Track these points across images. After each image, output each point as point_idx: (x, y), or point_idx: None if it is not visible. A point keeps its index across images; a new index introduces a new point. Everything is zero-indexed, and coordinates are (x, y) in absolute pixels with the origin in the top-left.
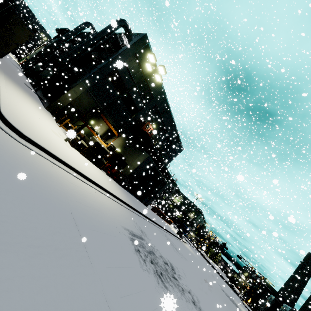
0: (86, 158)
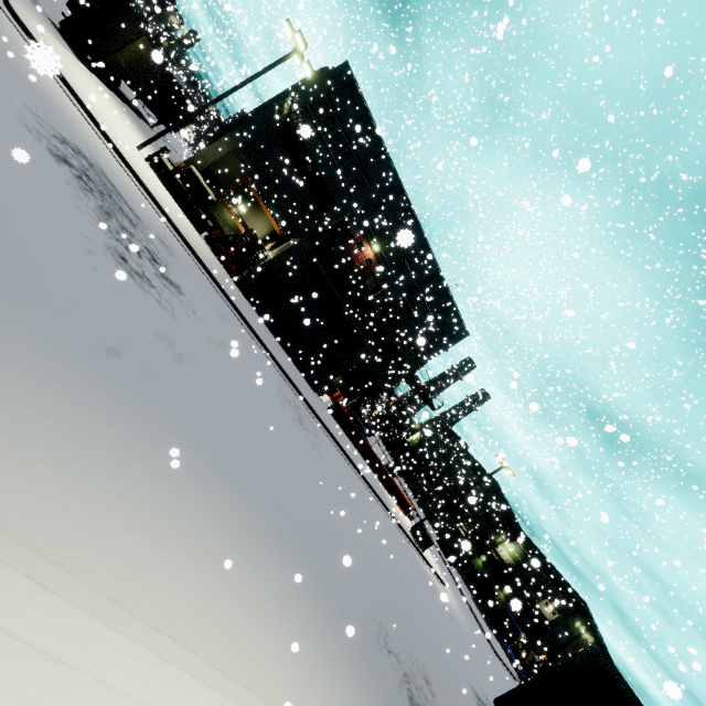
0: (168, 191)
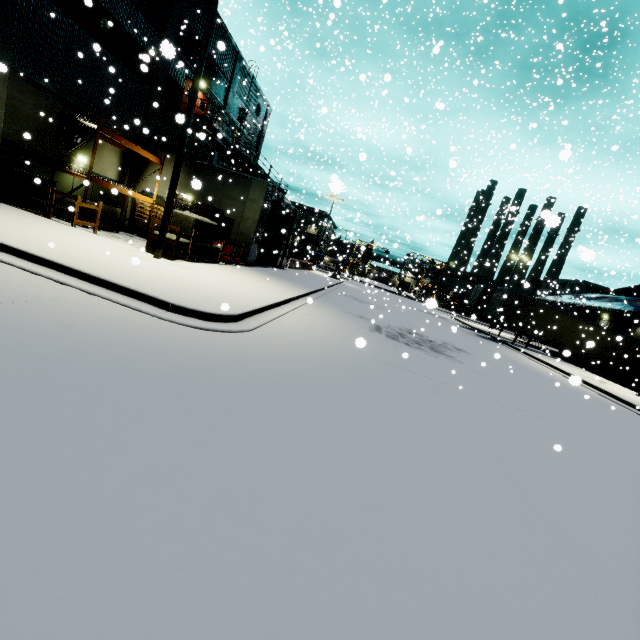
0: (196, 262)
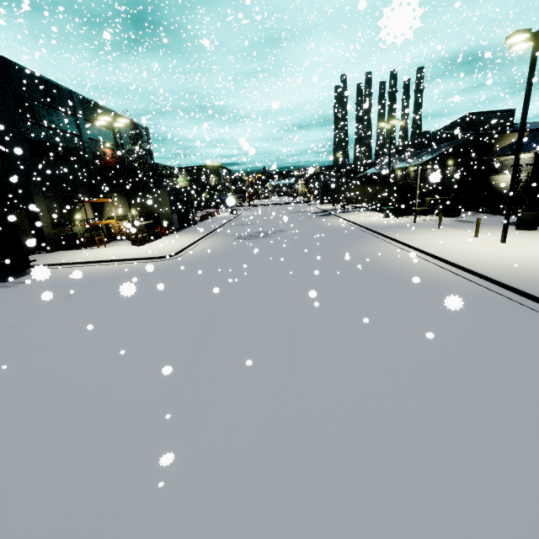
0: (153, 242)
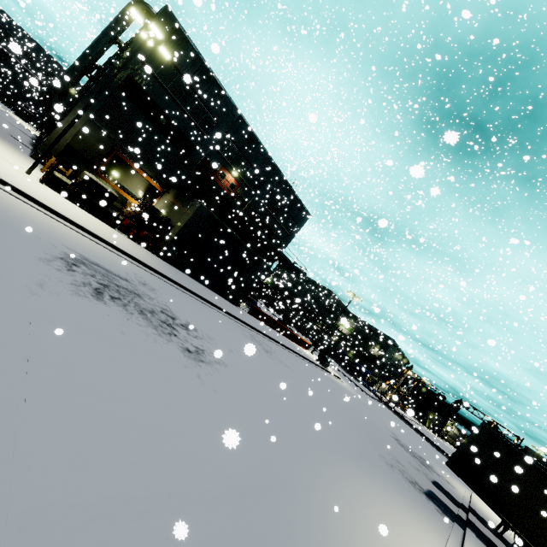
0: (75, 204)
